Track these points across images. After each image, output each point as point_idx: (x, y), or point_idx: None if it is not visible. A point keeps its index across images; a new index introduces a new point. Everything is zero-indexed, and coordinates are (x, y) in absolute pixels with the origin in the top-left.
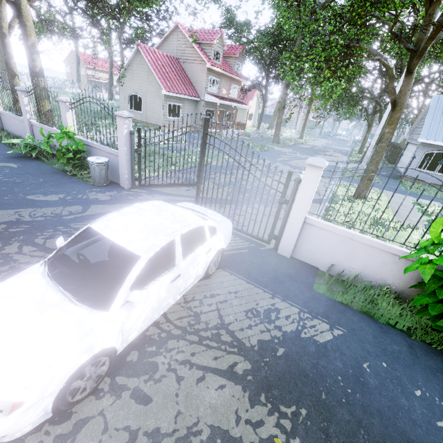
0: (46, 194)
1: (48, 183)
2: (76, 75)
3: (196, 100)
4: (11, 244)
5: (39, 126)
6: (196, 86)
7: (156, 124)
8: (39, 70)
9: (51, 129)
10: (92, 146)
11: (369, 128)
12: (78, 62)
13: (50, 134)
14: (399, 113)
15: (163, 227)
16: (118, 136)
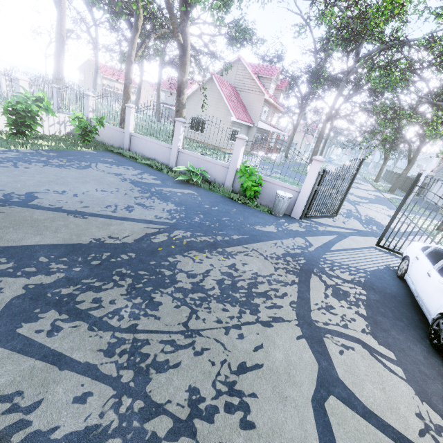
0: (262, 225)
1: (245, 213)
2: (92, 83)
3: (251, 126)
4: (321, 276)
5: (191, 154)
6: (250, 113)
7: (217, 146)
8: (185, 102)
9: (208, 159)
10: (263, 179)
11: (385, 160)
12: (96, 71)
13: (246, 169)
14: None
15: None
16: (307, 176)
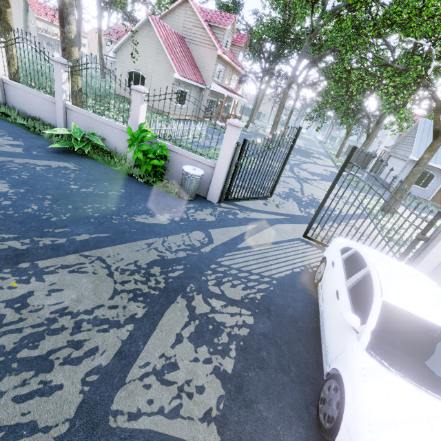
0: (151, 214)
1: (136, 196)
2: (23, 24)
3: (202, 87)
4: (194, 298)
5: (82, 112)
6: (202, 72)
7: (160, 109)
8: (74, 36)
9: (103, 119)
10: (171, 150)
11: (347, 135)
12: (26, 9)
13: (137, 135)
14: (440, 143)
15: (439, 295)
16: (222, 146)
